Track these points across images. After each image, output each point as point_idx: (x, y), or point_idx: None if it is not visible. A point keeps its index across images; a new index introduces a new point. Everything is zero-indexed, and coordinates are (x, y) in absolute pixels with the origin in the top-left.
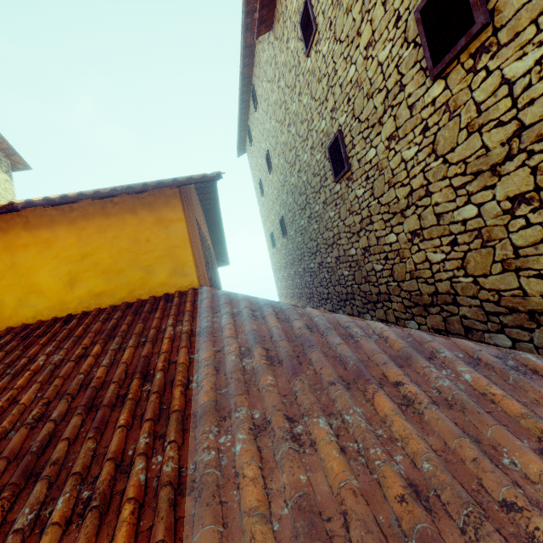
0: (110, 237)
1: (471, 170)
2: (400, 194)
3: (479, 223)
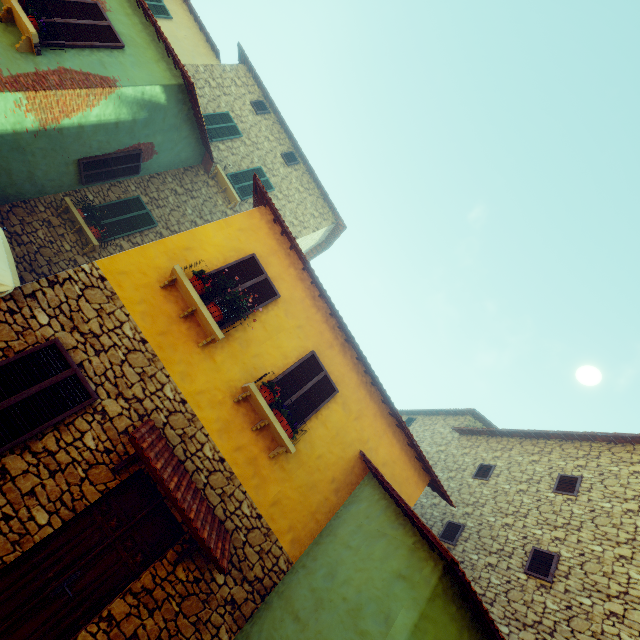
0: (404, 467)
1: (516, 616)
2: (476, 589)
3: (506, 637)
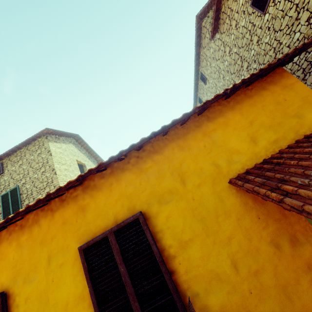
0: (260, 107)
1: None
2: None
3: None
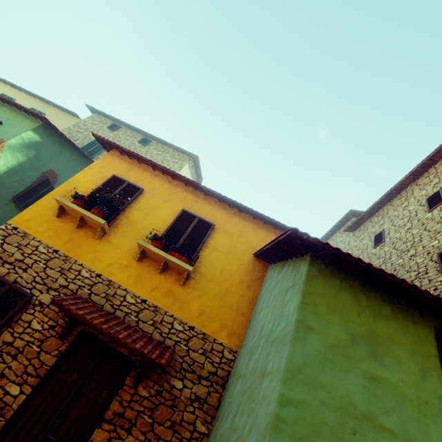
0: None
1: None
2: None
3: None
